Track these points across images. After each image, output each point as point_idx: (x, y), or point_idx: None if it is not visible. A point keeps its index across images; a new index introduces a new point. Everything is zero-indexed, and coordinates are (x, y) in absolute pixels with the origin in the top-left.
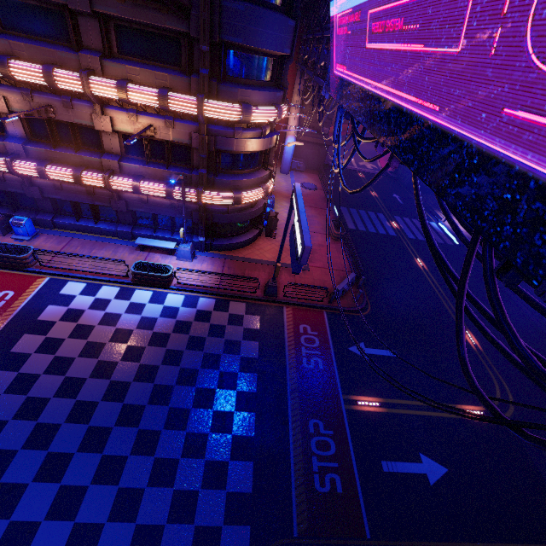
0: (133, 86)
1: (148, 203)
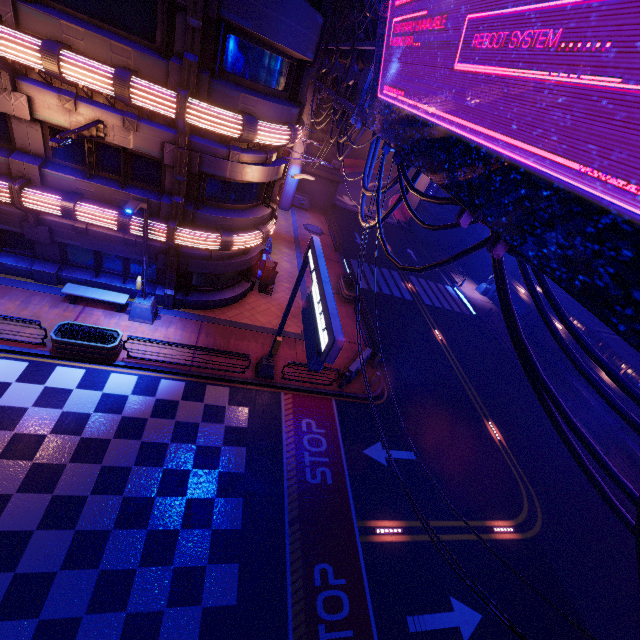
0: (71, 55)
1: (87, 234)
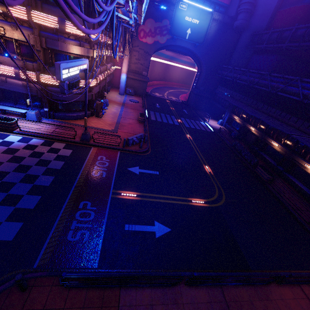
0: None
1: (7, 82)
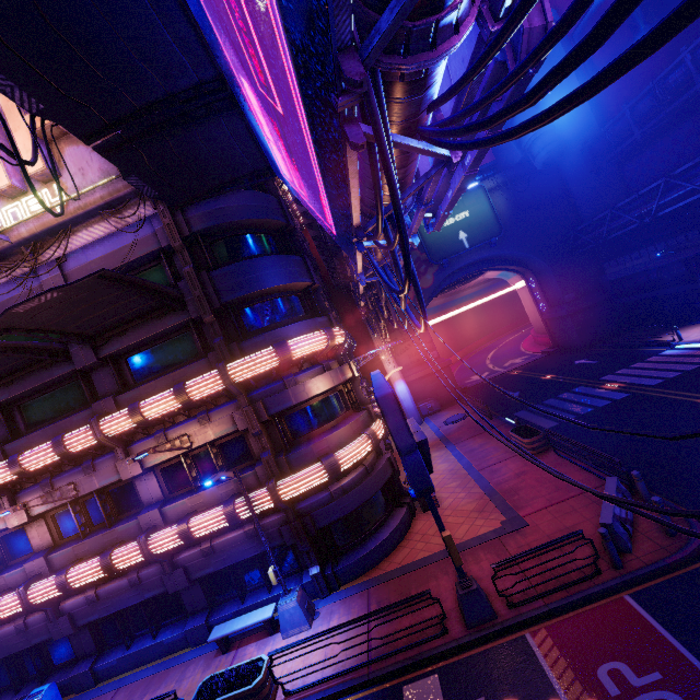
0: (146, 400)
1: (214, 552)
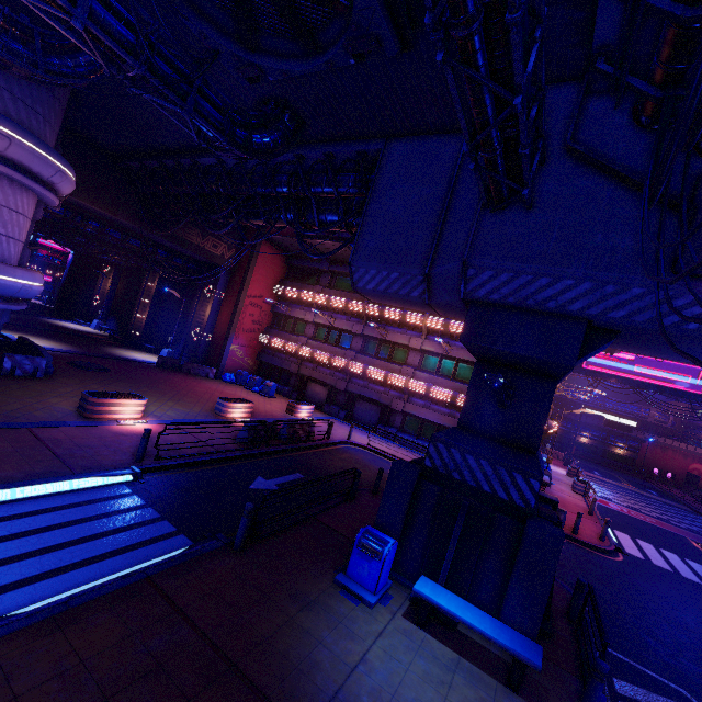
0: None
1: None
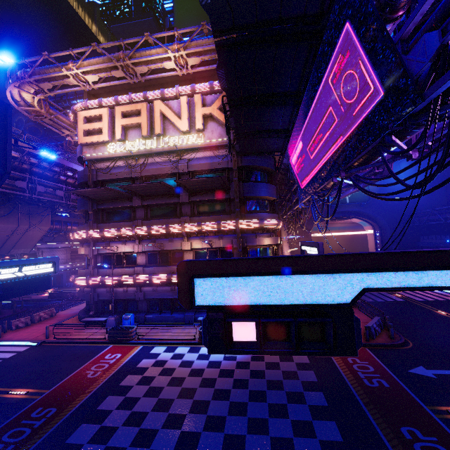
0: (204, 223)
1: None
